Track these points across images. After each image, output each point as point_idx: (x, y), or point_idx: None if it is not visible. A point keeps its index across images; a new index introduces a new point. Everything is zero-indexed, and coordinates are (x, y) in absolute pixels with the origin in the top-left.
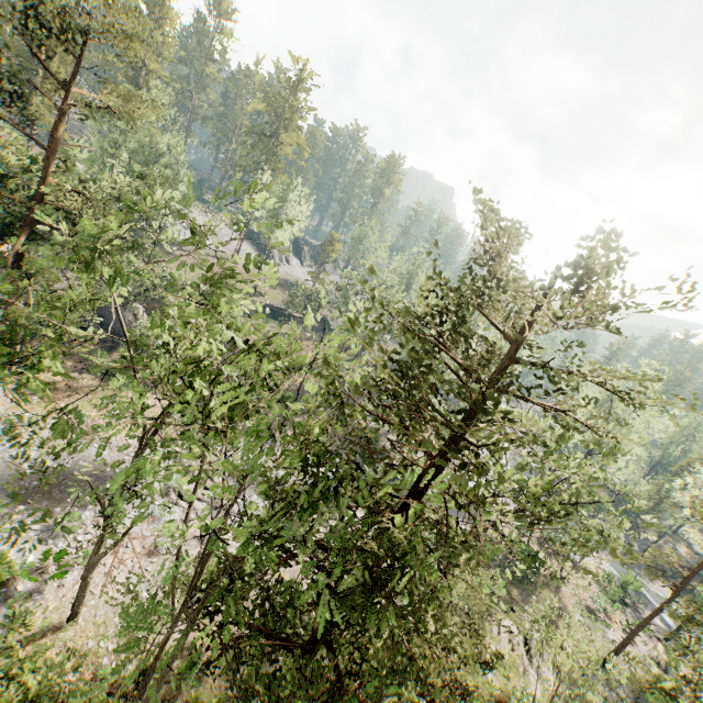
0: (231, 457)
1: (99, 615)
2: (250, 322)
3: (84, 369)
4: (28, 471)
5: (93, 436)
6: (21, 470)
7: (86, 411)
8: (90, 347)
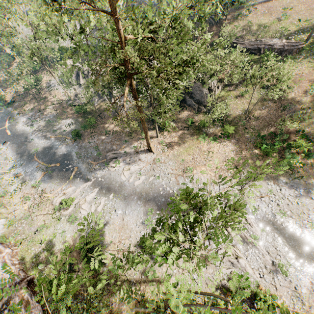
0: (263, 201)
1: (180, 284)
2: (304, 65)
3: (185, 127)
4: (160, 192)
5: (186, 173)
6: (159, 191)
7: (184, 156)
8: (188, 112)
